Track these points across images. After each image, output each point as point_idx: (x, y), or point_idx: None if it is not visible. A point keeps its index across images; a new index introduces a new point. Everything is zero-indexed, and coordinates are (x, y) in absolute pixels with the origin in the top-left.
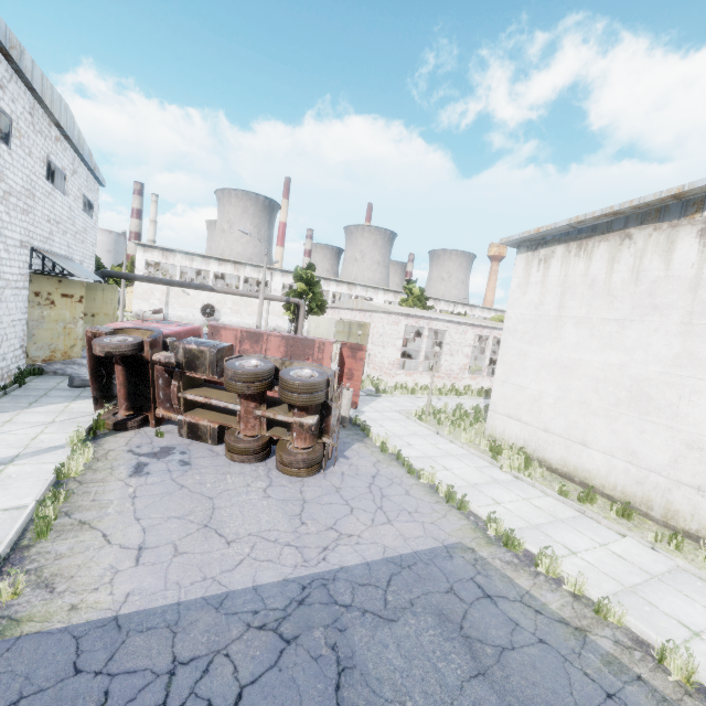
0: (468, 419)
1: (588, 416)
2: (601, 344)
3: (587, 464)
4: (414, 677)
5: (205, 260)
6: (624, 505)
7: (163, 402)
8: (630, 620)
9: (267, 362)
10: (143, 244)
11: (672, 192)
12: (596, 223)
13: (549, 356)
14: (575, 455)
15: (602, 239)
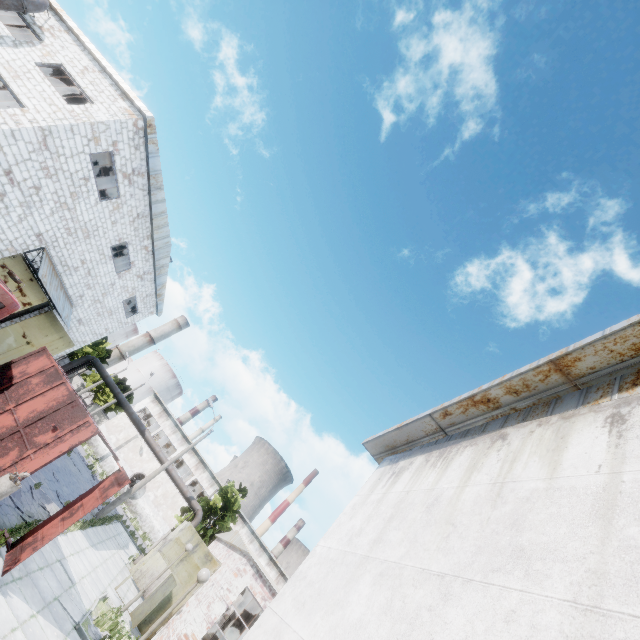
0: None
1: None
2: (392, 636)
3: None
4: None
5: (183, 440)
6: None
7: None
8: None
9: None
10: (158, 396)
11: (552, 356)
12: (469, 426)
13: None
14: None
15: (470, 443)
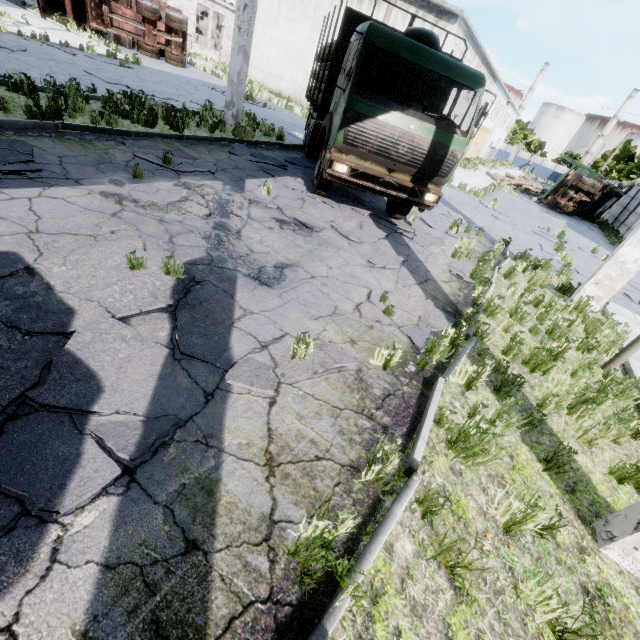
0: None
1: (284, 66)
2: (290, 31)
3: (282, 88)
4: None
5: None
6: (288, 97)
7: (96, 19)
8: (275, 102)
9: (155, 5)
10: None
11: None
12: None
13: (274, 36)
14: (279, 84)
15: None
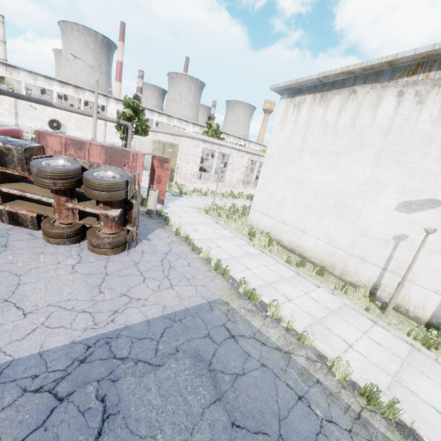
0: (238, 214)
1: (309, 215)
2: (324, 168)
3: (304, 244)
4: (167, 412)
5: (48, 81)
6: (321, 268)
7: None
8: (317, 343)
9: (75, 163)
10: None
11: (389, 58)
12: (335, 79)
13: (292, 175)
14: (298, 238)
15: (337, 93)
